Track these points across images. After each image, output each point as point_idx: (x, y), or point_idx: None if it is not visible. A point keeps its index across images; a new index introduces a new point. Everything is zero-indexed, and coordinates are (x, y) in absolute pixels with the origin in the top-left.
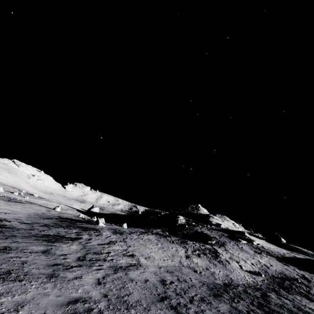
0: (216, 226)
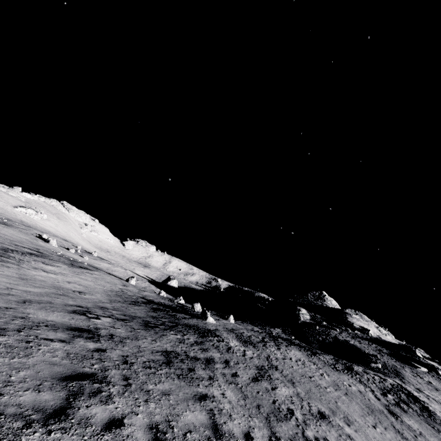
0: (361, 333)
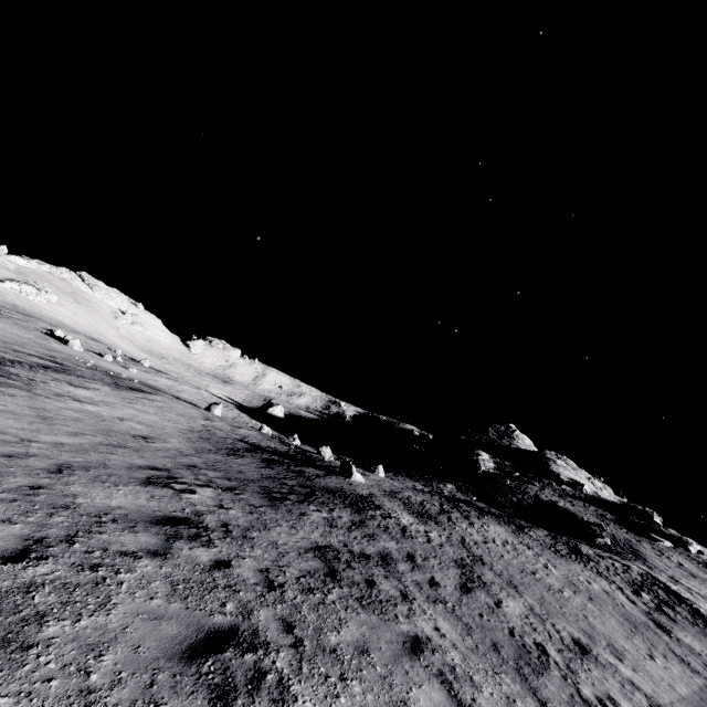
0: (572, 488)
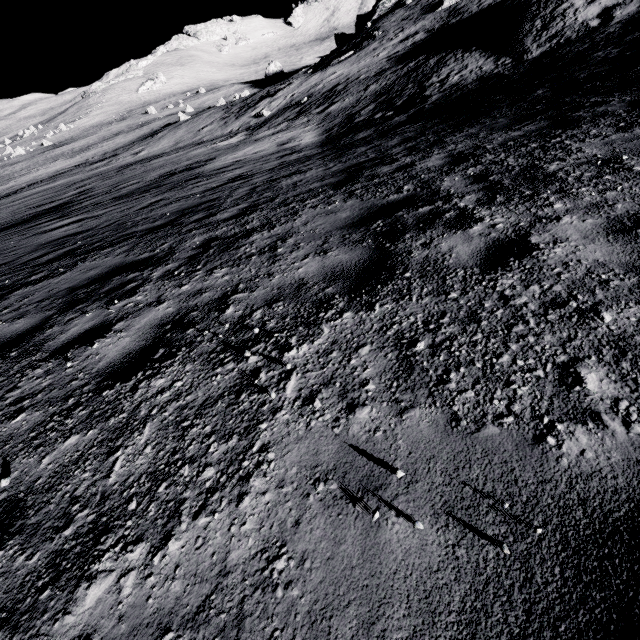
0: None
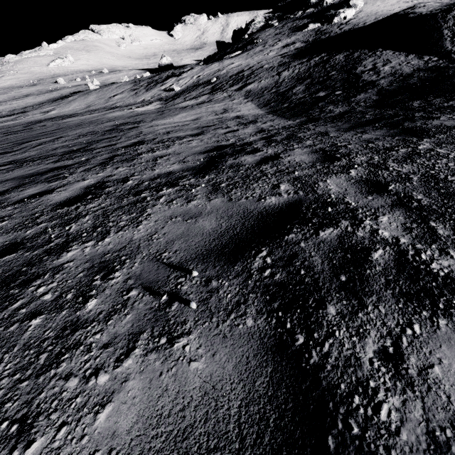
0: (315, 8)
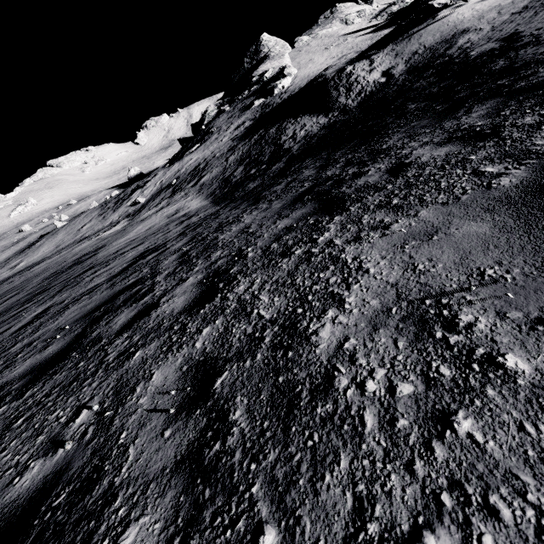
0: (258, 85)
